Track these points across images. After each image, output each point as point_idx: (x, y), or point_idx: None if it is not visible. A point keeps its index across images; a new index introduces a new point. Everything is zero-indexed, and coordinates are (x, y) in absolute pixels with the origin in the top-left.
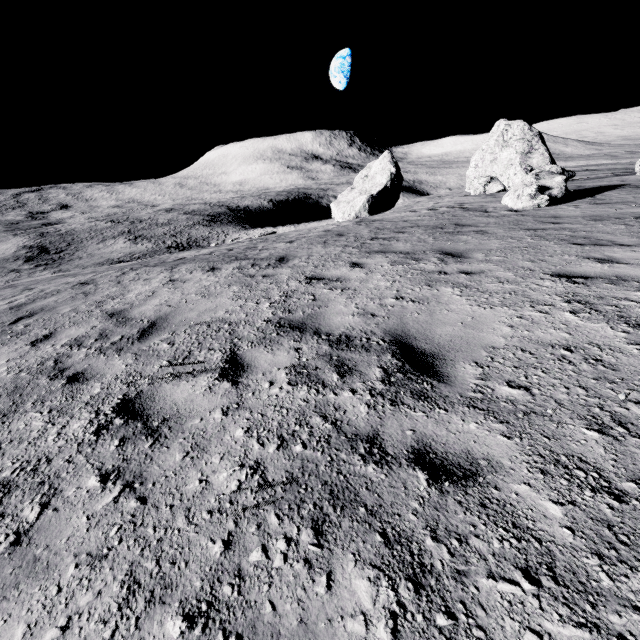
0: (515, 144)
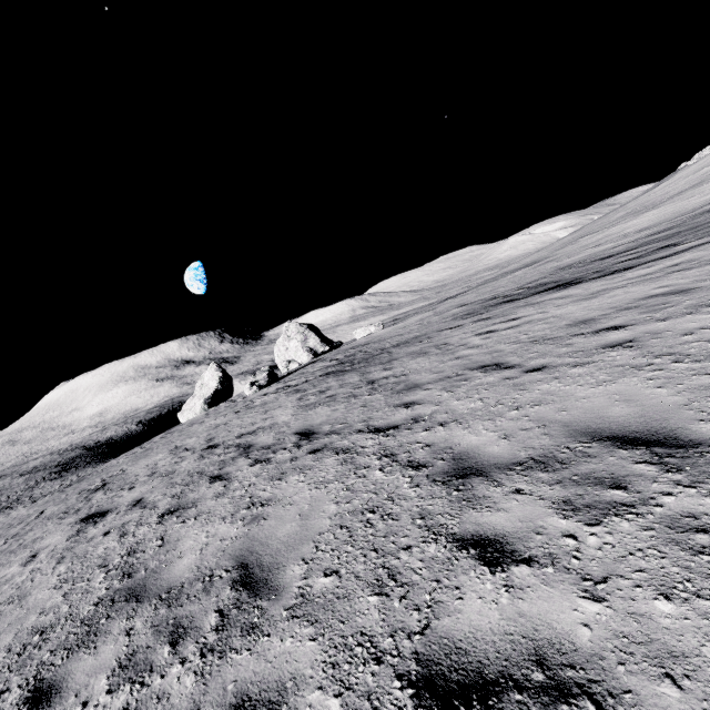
0: (295, 337)
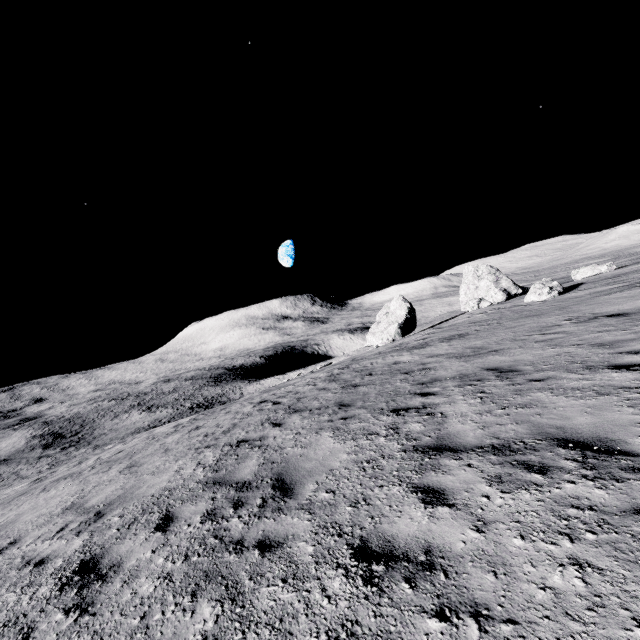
0: (486, 277)
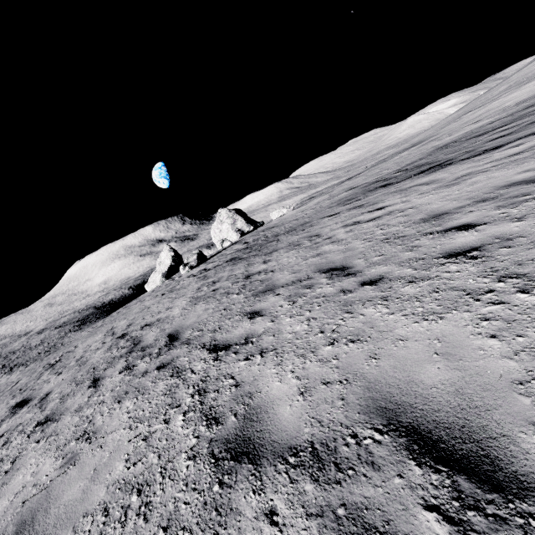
0: (226, 221)
